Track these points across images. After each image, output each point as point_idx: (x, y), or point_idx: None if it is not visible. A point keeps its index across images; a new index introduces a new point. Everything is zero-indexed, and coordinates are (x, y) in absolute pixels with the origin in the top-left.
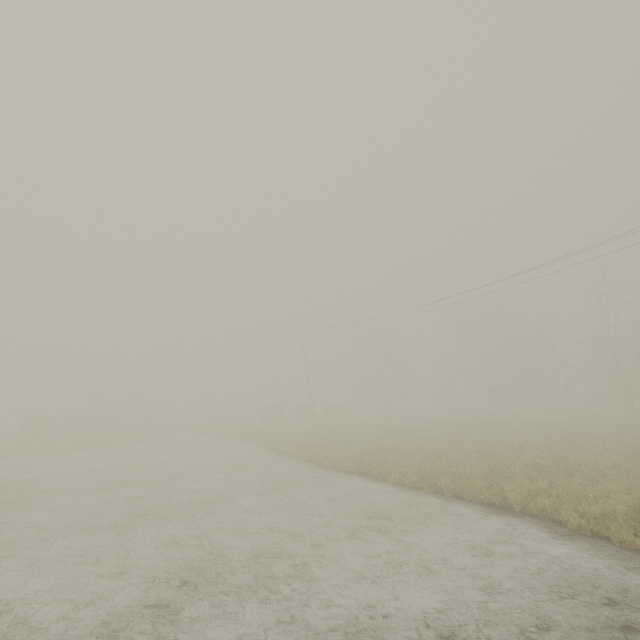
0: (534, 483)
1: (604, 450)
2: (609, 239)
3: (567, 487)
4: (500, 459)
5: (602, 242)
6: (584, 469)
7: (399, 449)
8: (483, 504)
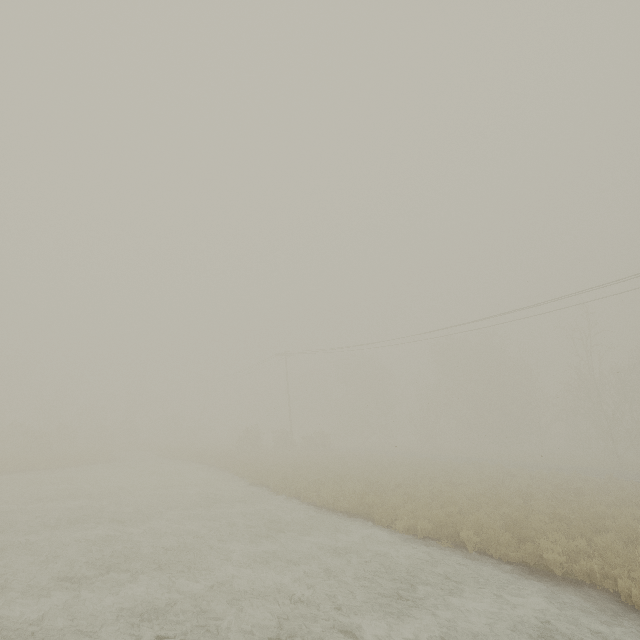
0: (570, 540)
1: (616, 500)
2: (611, 282)
3: (609, 547)
4: (517, 507)
5: (604, 284)
6: (610, 523)
7: (396, 488)
8: (515, 564)
